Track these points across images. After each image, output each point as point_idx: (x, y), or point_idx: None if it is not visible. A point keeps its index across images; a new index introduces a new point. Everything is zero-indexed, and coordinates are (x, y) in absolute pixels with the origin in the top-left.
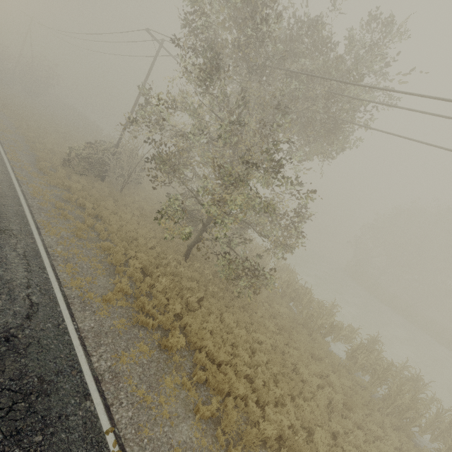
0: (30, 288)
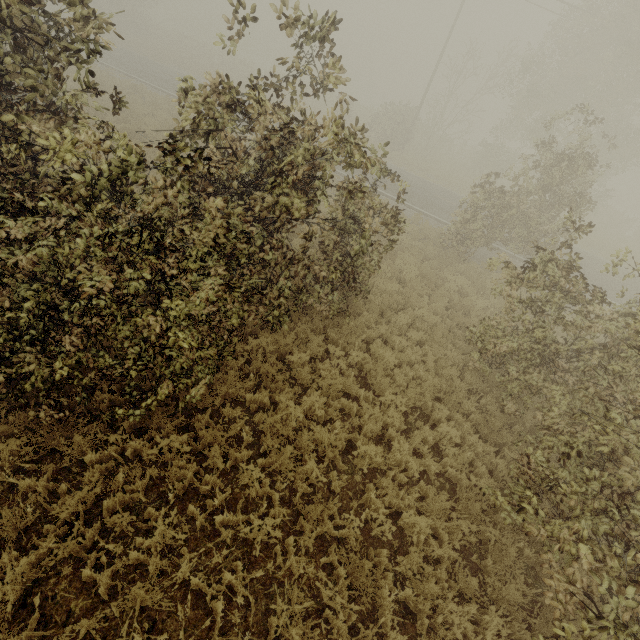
0: None
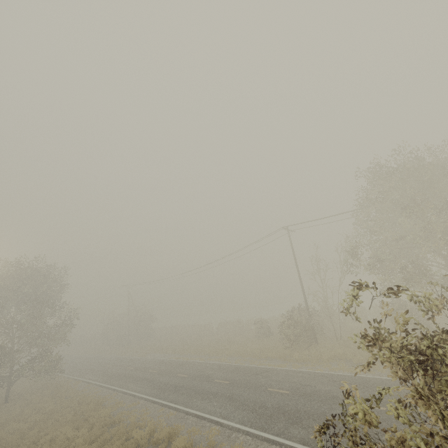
0: None
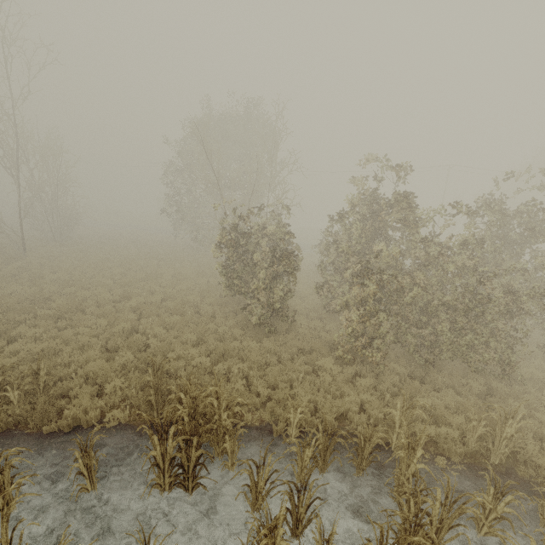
0: None
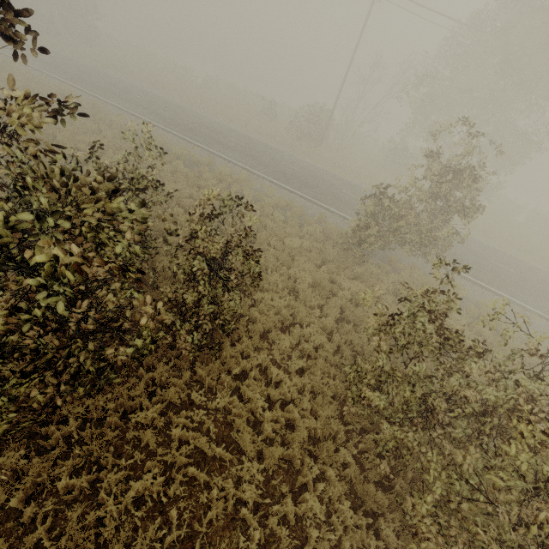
0: None
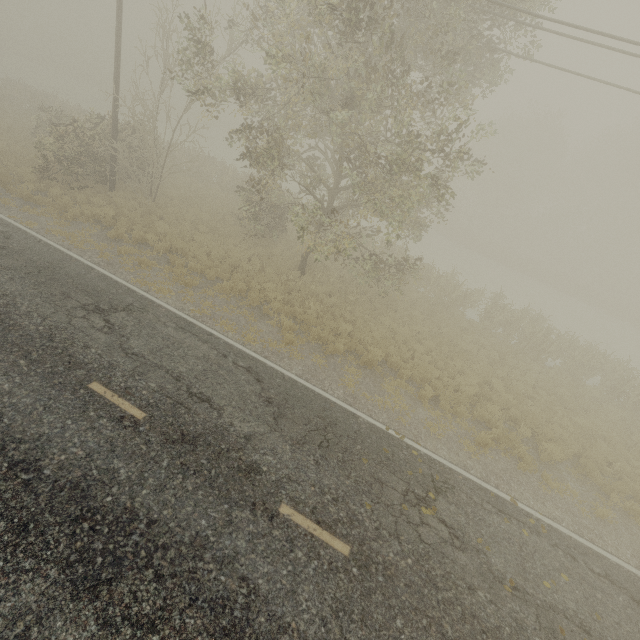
0: (227, 357)
